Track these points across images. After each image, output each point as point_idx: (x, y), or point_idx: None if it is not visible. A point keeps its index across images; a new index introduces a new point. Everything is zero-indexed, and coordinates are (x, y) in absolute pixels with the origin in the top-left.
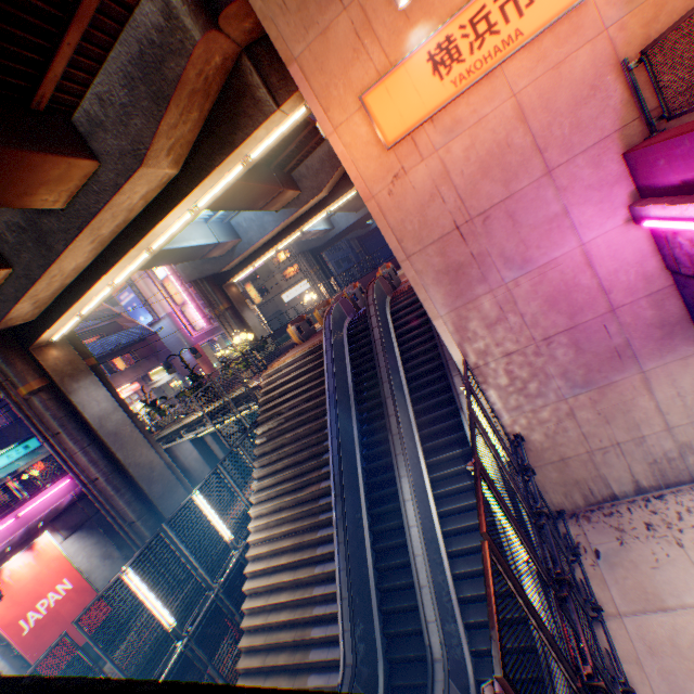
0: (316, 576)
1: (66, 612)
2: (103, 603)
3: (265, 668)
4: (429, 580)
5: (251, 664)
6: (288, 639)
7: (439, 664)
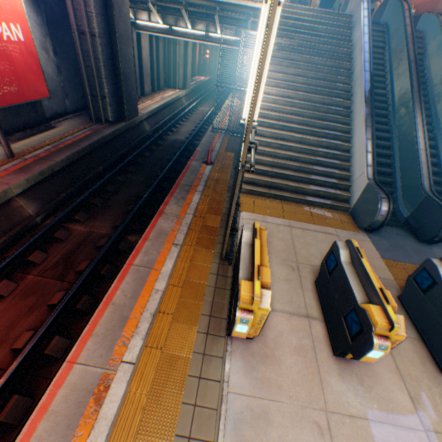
0: (319, 143)
1: (15, 59)
2: (44, 84)
3: (268, 174)
4: (428, 162)
5: (260, 168)
6: (295, 165)
7: (428, 193)
